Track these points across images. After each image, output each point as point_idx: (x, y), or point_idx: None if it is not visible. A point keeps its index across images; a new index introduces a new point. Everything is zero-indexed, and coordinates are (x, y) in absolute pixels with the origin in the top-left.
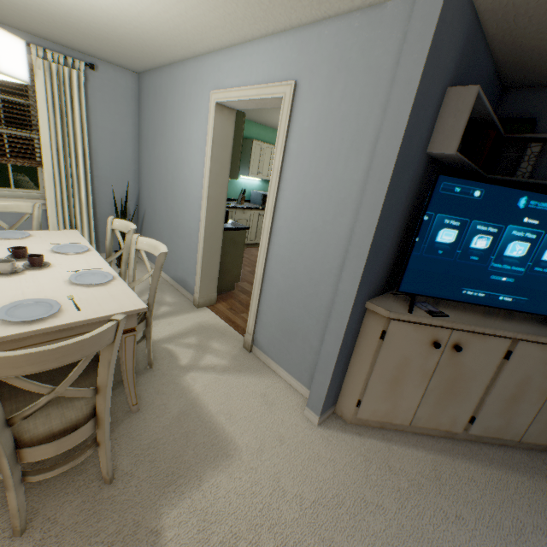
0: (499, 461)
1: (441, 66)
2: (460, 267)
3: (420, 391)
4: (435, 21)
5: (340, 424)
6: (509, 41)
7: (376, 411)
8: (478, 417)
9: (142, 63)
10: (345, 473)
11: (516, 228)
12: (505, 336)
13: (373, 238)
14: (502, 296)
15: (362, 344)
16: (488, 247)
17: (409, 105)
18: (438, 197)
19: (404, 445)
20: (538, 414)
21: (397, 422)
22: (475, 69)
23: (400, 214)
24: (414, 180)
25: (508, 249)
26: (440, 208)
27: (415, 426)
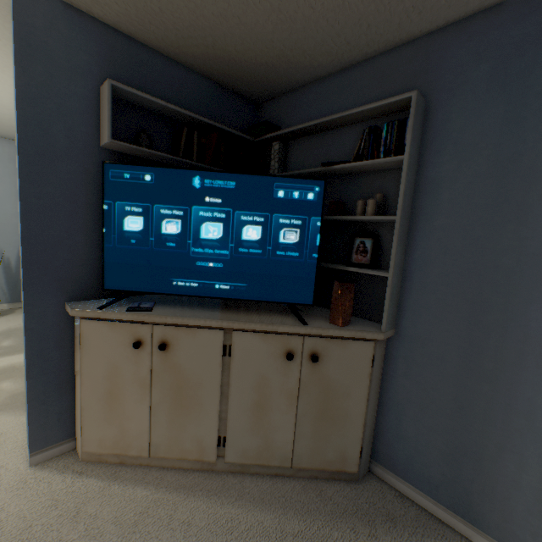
0: (253, 497)
1: (65, 65)
2: (161, 256)
3: (147, 408)
4: (13, 24)
5: (67, 462)
6: (180, 52)
7: (104, 440)
8: (228, 437)
9: (2, 129)
10: (0, 524)
11: (203, 209)
12: (220, 327)
13: (26, 228)
14: (219, 283)
15: (77, 354)
16: (181, 231)
17: (16, 95)
18: (112, 185)
19: (132, 483)
20: (297, 425)
21: (134, 453)
22: (163, 78)
23: (86, 207)
24: (93, 173)
25: (203, 231)
26: (117, 195)
27: (158, 456)
